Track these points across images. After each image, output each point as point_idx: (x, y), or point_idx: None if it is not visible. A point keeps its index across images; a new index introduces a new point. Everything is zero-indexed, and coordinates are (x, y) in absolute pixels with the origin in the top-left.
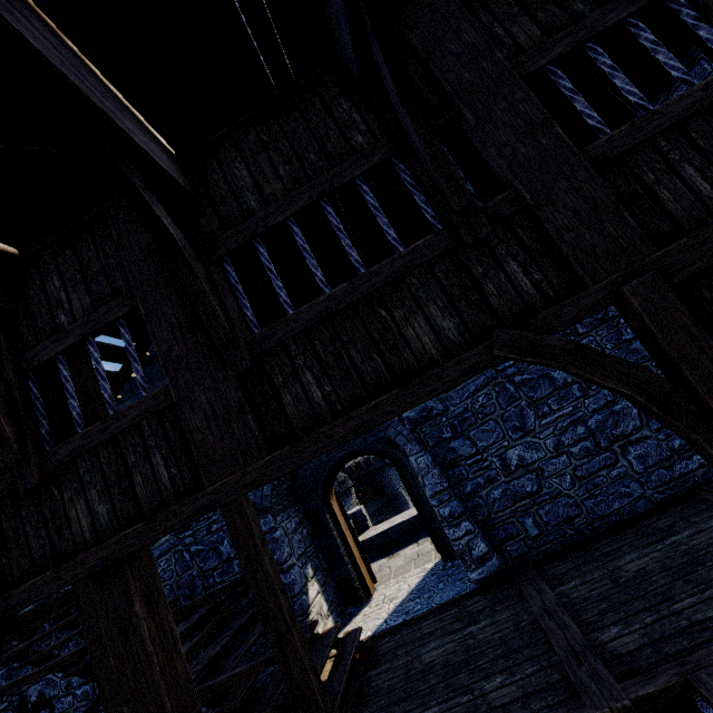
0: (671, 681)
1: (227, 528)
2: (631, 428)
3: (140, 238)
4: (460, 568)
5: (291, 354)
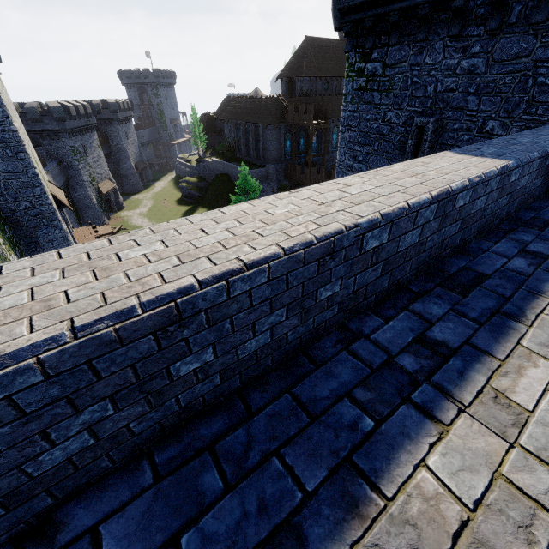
0: None
1: None
2: None
3: None
4: None
5: None
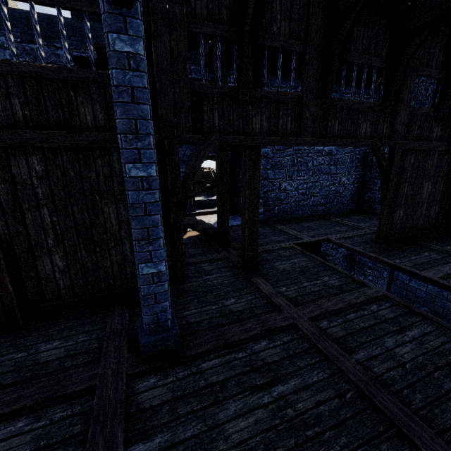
0: (324, 238)
1: (218, 158)
2: (316, 192)
3: (319, 22)
4: (238, 218)
5: (336, 111)
